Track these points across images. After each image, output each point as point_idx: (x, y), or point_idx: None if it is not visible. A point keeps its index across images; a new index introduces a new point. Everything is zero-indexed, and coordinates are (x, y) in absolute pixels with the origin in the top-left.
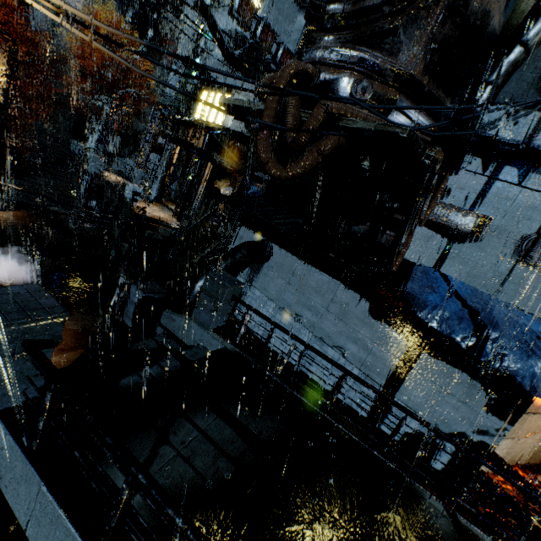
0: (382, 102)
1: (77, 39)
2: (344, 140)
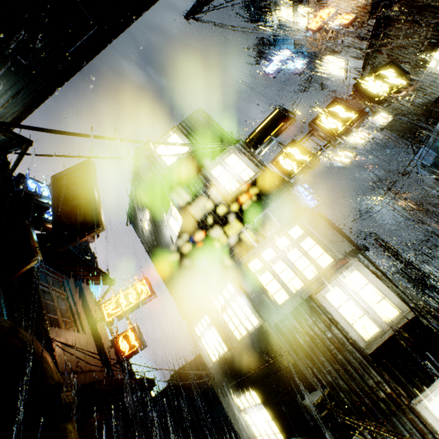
0: None
1: None
2: None
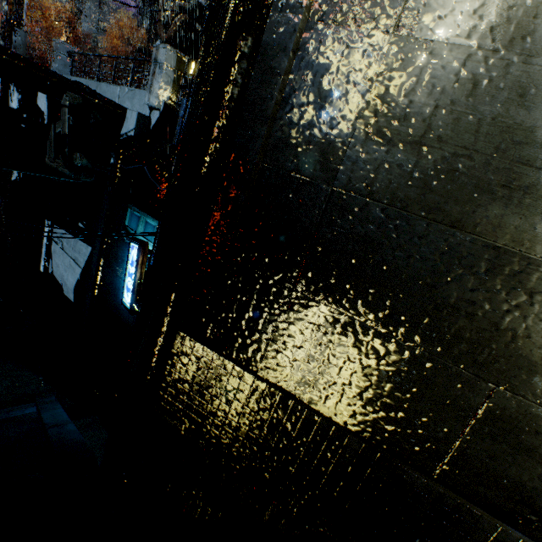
0: (206, 1)
1: (111, 45)
2: (188, 18)
